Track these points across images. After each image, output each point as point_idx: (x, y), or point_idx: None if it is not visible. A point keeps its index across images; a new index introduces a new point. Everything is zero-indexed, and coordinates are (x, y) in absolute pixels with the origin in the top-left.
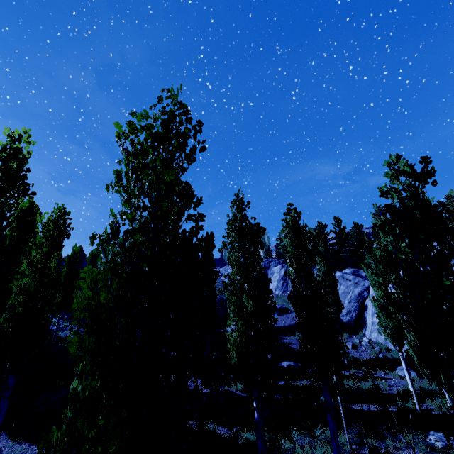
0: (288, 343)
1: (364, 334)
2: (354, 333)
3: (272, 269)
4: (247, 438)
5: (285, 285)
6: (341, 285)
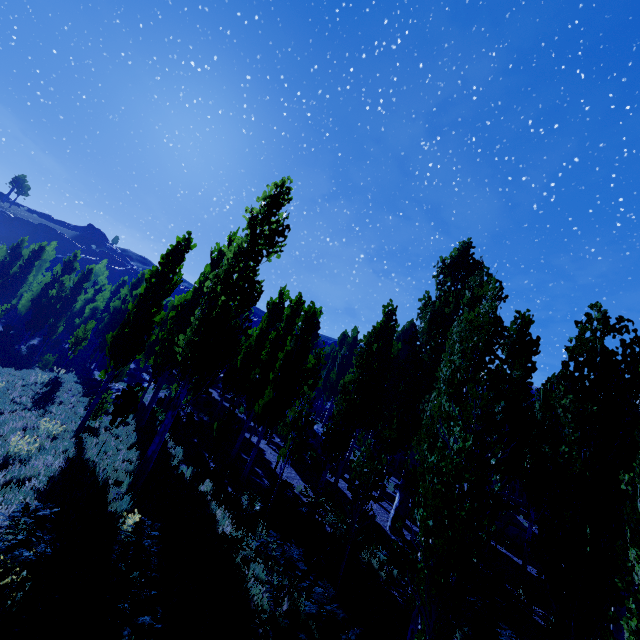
0: None
1: None
2: None
3: None
4: None
5: None
6: None
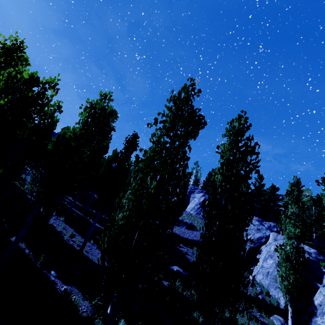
0: (185, 253)
1: (251, 272)
2: None
3: (195, 195)
4: None
5: (200, 209)
6: None
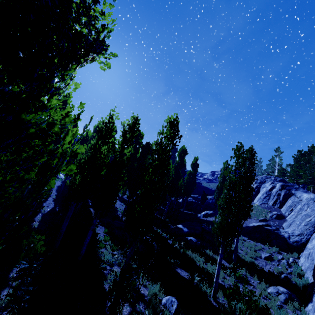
0: None
1: (299, 257)
2: (289, 252)
3: (265, 184)
4: (100, 237)
5: (267, 198)
6: (308, 207)
